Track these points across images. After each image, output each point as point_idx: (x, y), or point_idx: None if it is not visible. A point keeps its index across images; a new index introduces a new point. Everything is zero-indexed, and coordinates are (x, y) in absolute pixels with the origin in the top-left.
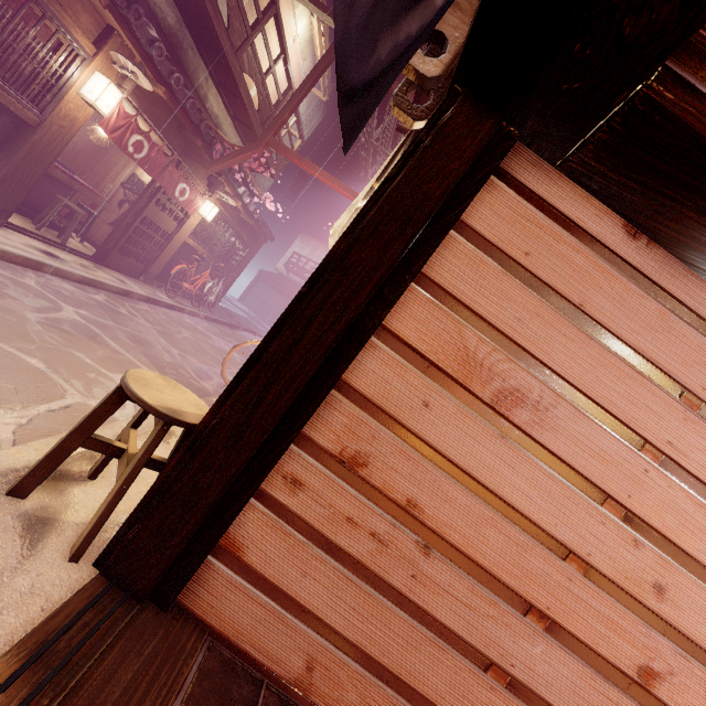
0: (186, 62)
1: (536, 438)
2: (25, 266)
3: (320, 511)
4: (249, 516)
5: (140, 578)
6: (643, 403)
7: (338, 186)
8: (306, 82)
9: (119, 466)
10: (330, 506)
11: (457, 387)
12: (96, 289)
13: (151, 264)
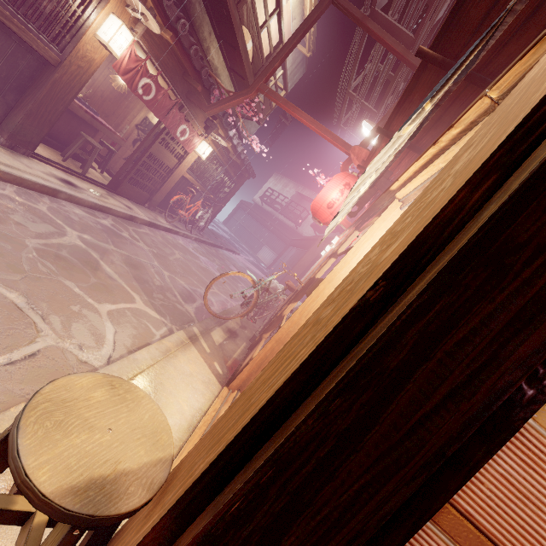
0: (194, 16)
1: None
2: (42, 192)
3: None
4: None
5: None
6: None
7: (319, 130)
8: (297, 32)
9: None
10: None
11: None
12: (105, 214)
13: (155, 193)
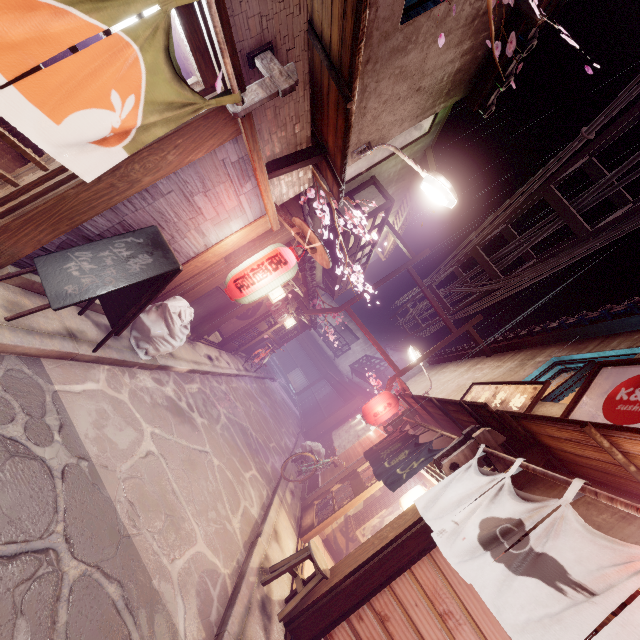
0: None
1: (454, 635)
2: (204, 374)
3: (366, 633)
4: (340, 625)
5: (301, 638)
6: (498, 636)
7: (380, 350)
8: (380, 281)
9: (297, 583)
10: (370, 633)
11: (429, 602)
12: (221, 377)
13: (243, 346)
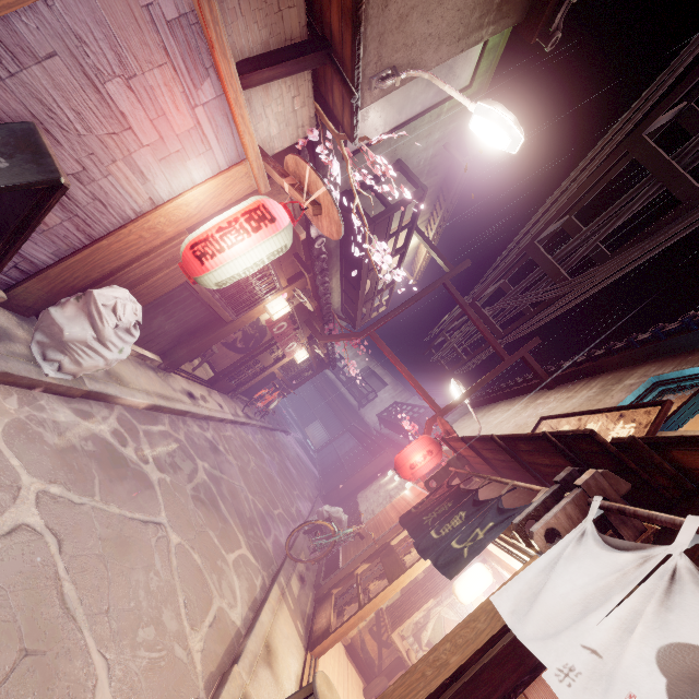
0: (329, 263)
1: None
2: (179, 414)
3: None
4: None
5: None
6: None
7: (414, 384)
8: (411, 299)
9: None
10: None
11: None
12: (207, 421)
13: (242, 385)
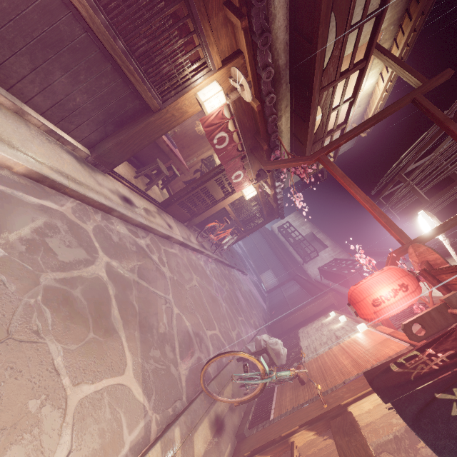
0: (278, 92)
1: None
2: (99, 208)
3: None
4: None
5: None
6: None
7: (373, 210)
8: (371, 119)
9: None
10: None
11: None
12: (146, 232)
13: (196, 216)
